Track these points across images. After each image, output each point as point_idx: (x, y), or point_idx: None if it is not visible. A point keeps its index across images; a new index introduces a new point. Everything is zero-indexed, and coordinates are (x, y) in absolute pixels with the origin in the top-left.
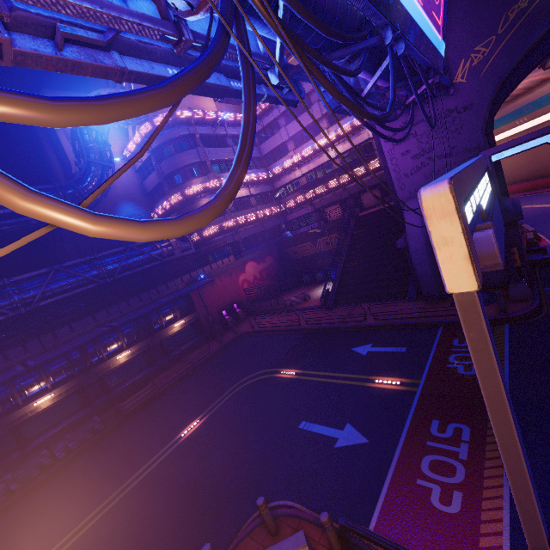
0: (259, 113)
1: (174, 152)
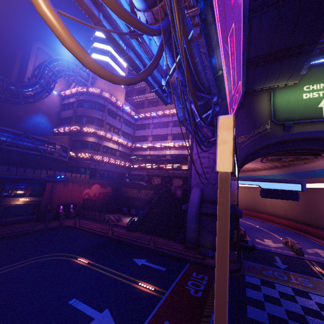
0: (143, 117)
1: (90, 107)
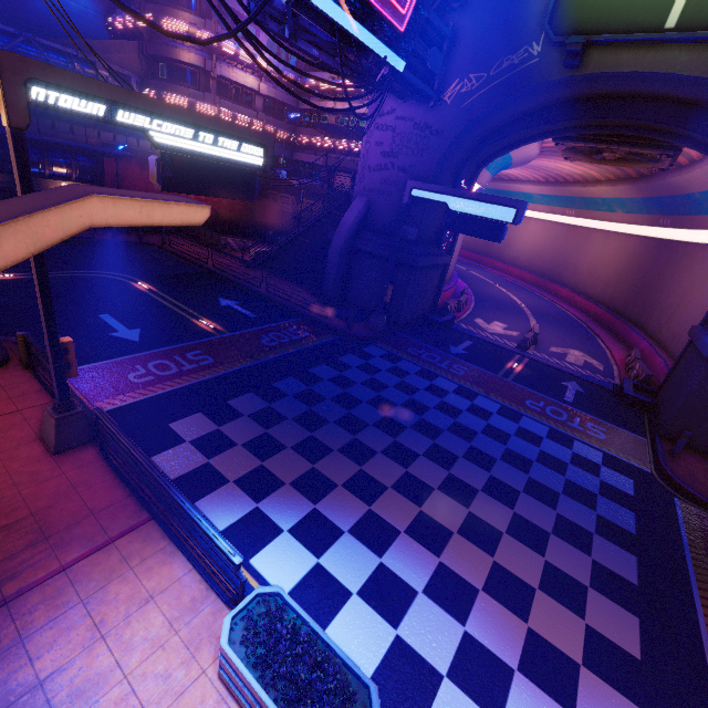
0: None
1: None
